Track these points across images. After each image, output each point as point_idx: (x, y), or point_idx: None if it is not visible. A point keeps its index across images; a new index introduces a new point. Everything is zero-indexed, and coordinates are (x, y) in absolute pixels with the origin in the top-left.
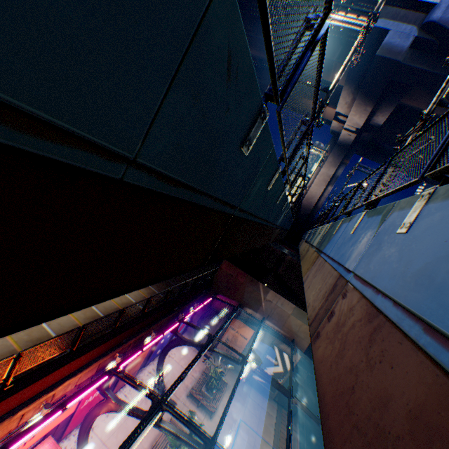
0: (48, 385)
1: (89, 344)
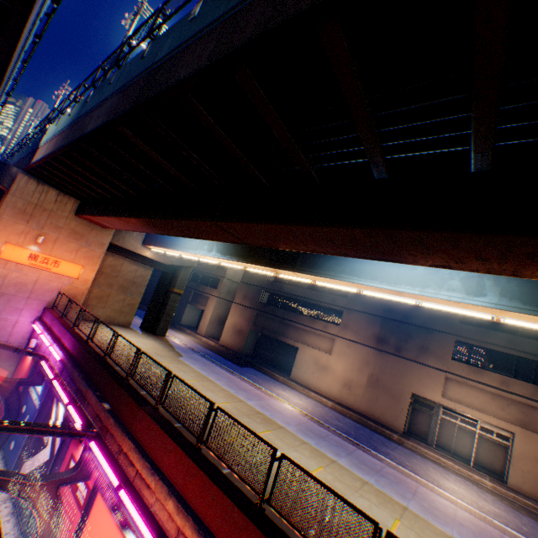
0: (205, 517)
1: (281, 531)
